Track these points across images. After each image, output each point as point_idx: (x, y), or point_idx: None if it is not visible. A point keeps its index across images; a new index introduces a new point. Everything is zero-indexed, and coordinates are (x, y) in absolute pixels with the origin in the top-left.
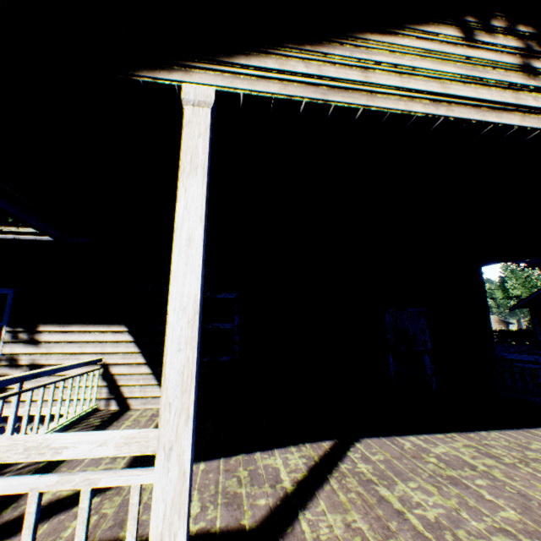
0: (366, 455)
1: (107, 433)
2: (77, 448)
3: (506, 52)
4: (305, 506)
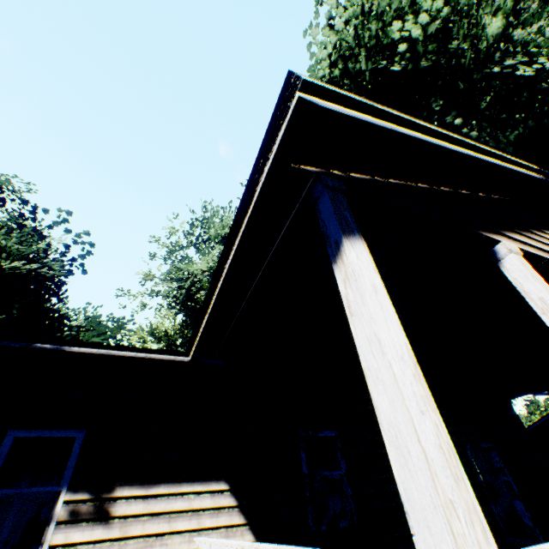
0: None
1: None
2: None
3: None
4: None
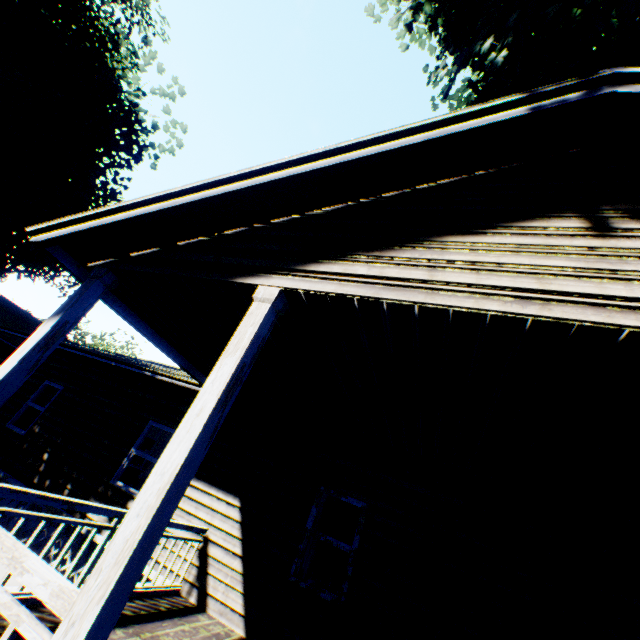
0: None
1: (59, 575)
2: (33, 576)
3: None
4: None
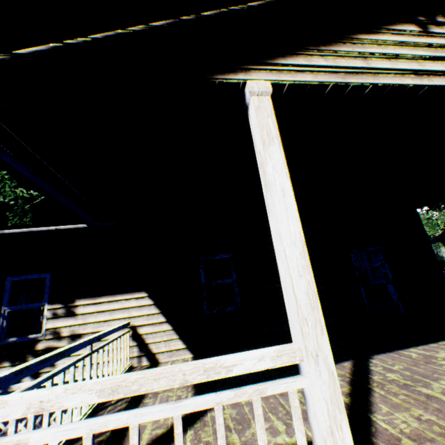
0: (386, 367)
1: (258, 351)
2: (242, 365)
3: None
4: (371, 410)
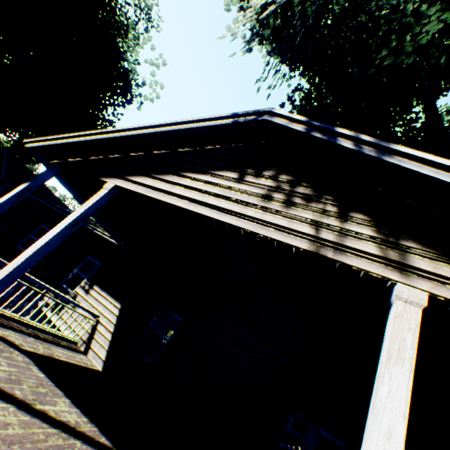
0: None
1: None
2: None
3: (259, 187)
4: (20, 408)
